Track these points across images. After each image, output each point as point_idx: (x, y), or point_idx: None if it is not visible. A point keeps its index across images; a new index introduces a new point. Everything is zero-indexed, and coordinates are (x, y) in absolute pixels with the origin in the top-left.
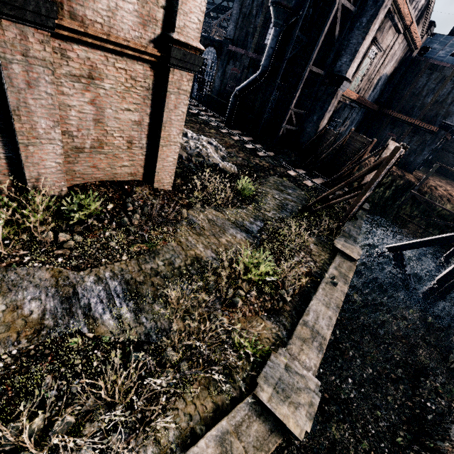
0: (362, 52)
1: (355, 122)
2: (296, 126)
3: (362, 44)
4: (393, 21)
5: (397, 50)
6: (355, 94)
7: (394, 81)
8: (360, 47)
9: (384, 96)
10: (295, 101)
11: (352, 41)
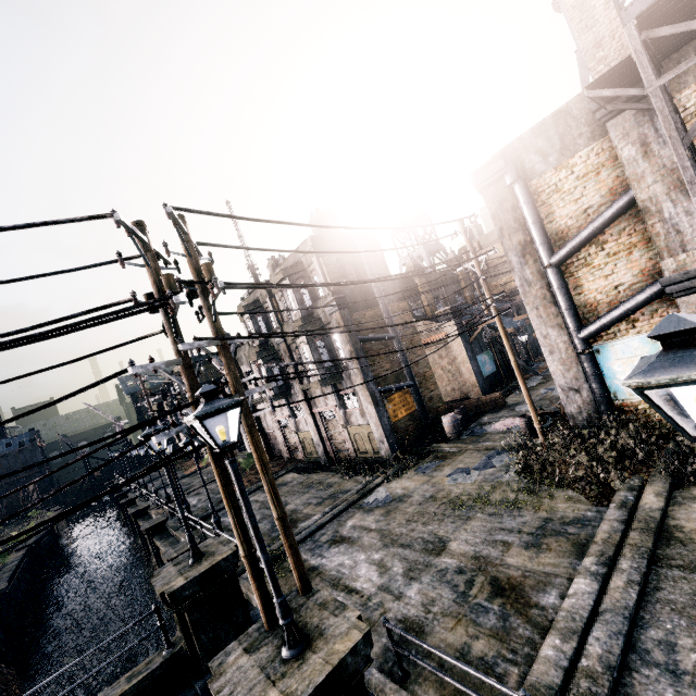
0: None
1: None
2: None
3: None
4: None
5: None
6: None
7: None
8: None
9: None
10: None
11: None
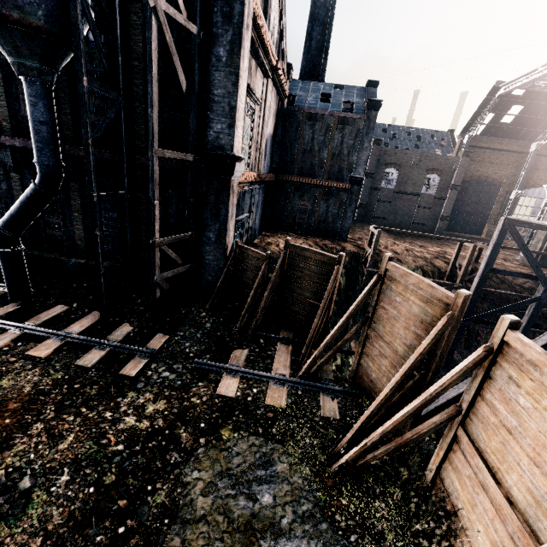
0: (242, 108)
1: (260, 204)
2: (183, 256)
3: (238, 94)
4: (258, 58)
5: (271, 101)
6: (252, 173)
7: (279, 140)
8: (236, 101)
9: (276, 161)
10: (158, 224)
11: (217, 91)
